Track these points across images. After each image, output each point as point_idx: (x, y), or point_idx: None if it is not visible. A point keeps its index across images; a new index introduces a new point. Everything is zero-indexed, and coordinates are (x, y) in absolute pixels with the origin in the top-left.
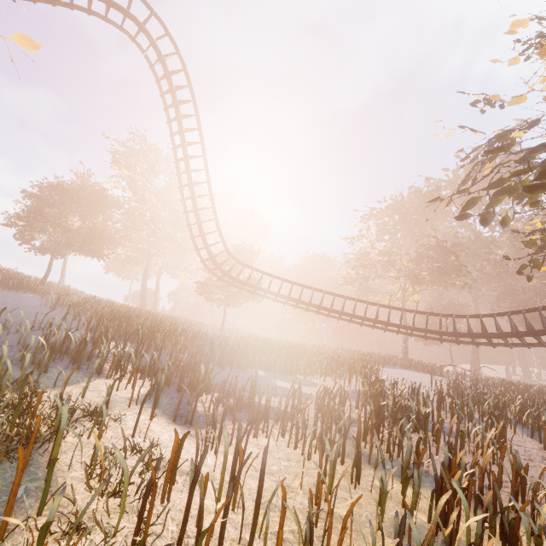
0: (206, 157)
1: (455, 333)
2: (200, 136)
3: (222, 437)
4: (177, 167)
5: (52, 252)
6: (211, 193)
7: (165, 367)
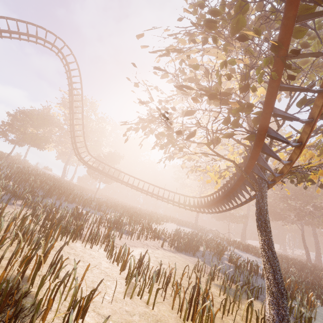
0: (83, 107)
1: (188, 205)
2: (81, 98)
3: (7, 207)
4: (70, 110)
5: (15, 143)
6: (83, 124)
7: (10, 187)
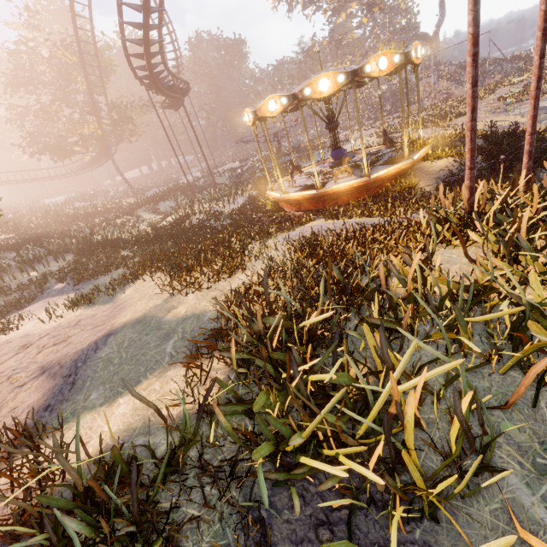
0: None
1: (63, 174)
2: None
3: None
4: None
5: None
6: None
7: None
